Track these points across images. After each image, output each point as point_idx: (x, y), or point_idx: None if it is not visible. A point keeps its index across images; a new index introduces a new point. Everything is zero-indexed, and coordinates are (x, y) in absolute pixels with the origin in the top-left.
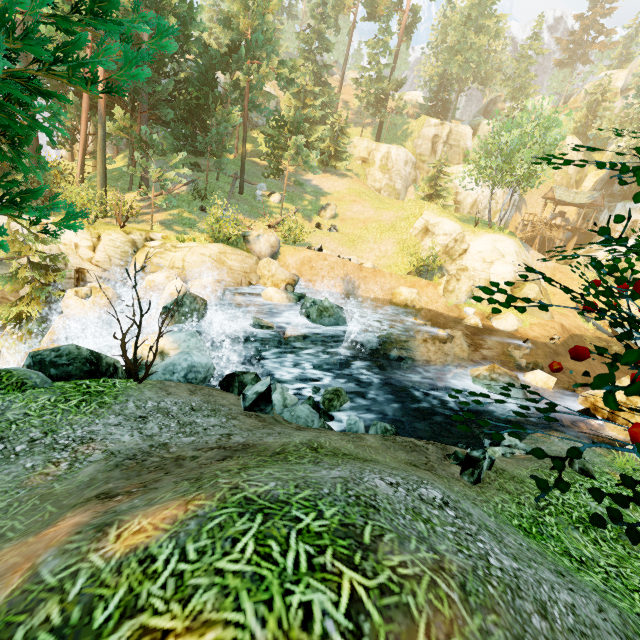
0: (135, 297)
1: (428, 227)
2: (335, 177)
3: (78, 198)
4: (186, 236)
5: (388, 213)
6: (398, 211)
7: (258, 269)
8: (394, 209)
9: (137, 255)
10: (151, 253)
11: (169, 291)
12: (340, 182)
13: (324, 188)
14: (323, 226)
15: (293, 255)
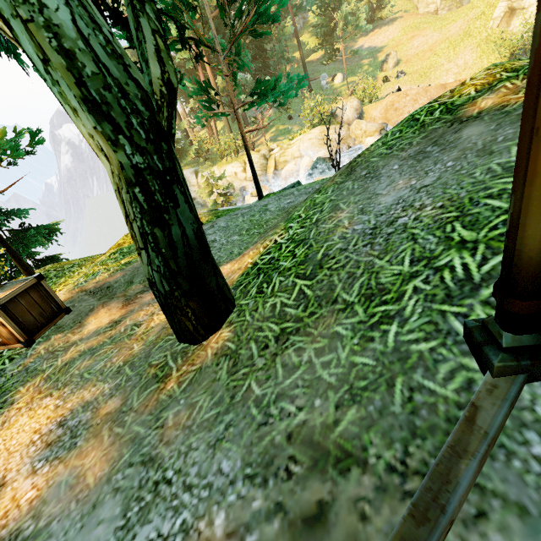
0: (281, 186)
1: (513, 6)
2: (384, 28)
3: (225, 144)
4: (291, 137)
5: (456, 24)
6: (468, 14)
7: (351, 133)
8: (462, 15)
9: (269, 163)
10: (277, 157)
11: (304, 166)
12: (391, 29)
13: (377, 45)
14: (389, 78)
15: (375, 108)
